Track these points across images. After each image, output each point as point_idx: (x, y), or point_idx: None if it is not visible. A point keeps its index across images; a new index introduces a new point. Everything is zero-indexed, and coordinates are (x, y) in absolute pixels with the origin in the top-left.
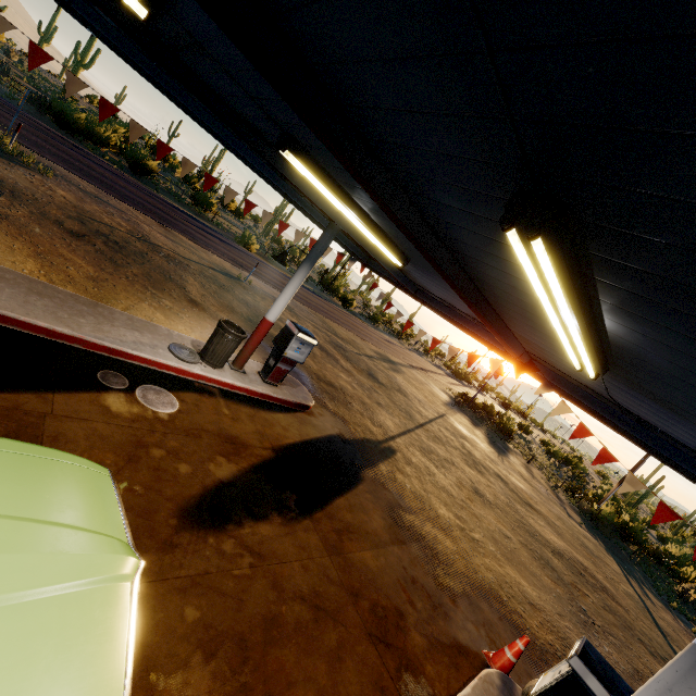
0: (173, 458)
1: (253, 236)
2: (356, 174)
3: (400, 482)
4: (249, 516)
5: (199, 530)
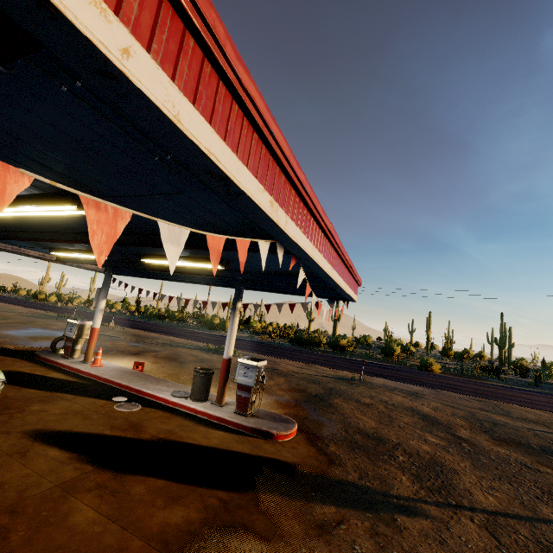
0: (81, 419)
1: (431, 359)
2: (80, 242)
3: (342, 536)
4: (62, 445)
5: (28, 436)
